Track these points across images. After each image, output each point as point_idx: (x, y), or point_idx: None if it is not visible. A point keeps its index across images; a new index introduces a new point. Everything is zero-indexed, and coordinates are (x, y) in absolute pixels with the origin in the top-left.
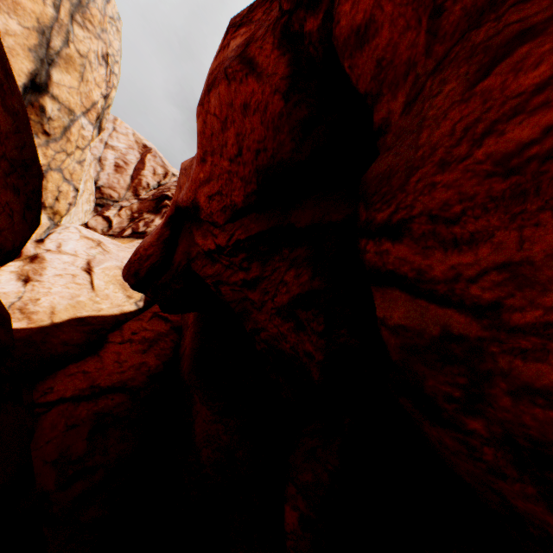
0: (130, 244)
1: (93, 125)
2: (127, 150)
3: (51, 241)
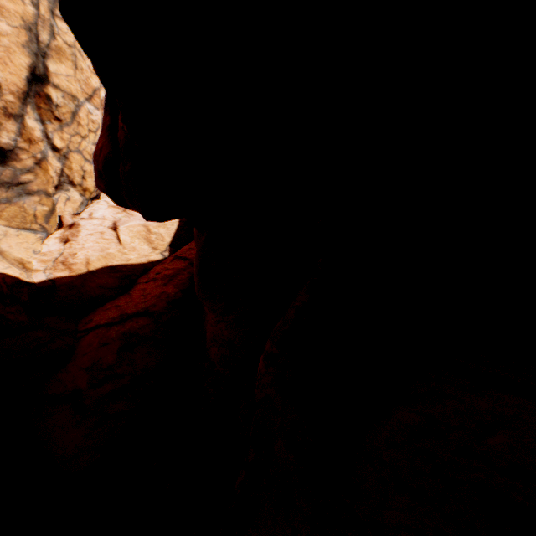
0: None
1: (99, 110)
2: None
3: (85, 213)
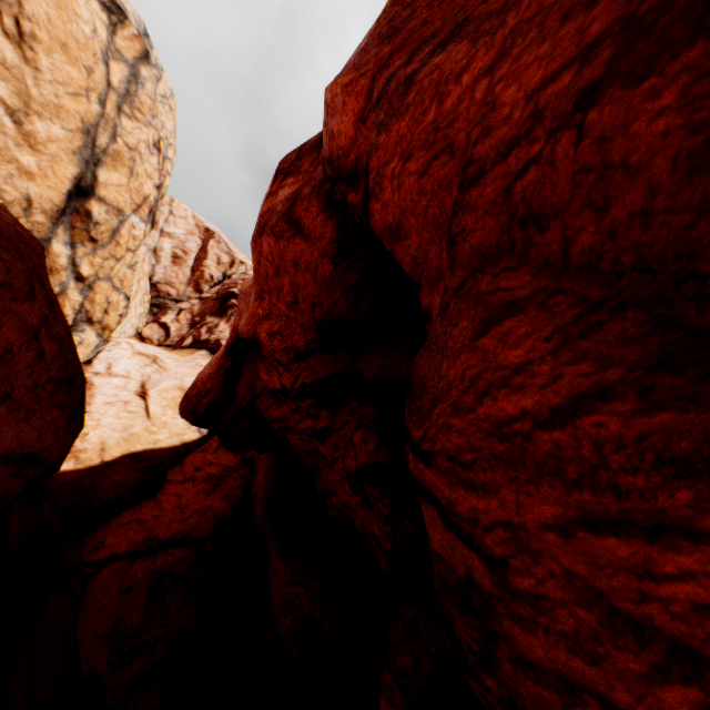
0: (191, 356)
1: (145, 222)
2: (186, 237)
3: (100, 361)
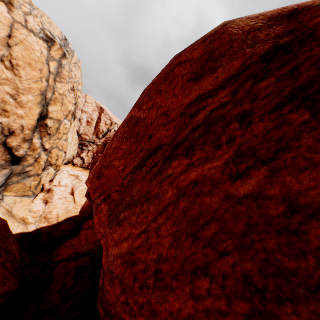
0: None
1: (70, 121)
2: (92, 112)
3: (56, 180)
